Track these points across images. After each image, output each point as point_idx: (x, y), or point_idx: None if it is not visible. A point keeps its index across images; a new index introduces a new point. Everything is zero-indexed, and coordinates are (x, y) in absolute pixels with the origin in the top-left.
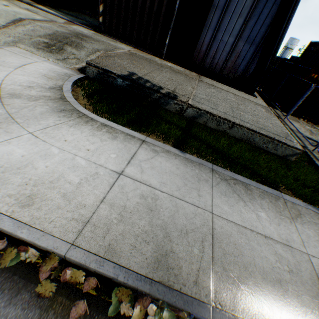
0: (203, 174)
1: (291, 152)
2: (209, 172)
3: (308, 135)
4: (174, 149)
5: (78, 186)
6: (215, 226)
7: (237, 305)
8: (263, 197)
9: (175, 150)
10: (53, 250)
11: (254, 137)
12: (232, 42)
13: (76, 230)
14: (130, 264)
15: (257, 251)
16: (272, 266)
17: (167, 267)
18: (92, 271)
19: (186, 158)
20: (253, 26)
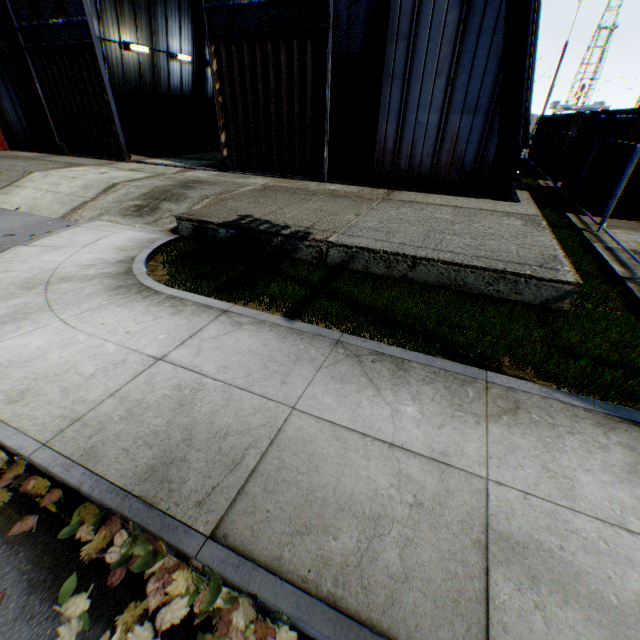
0: (311, 350)
1: (555, 292)
2: (328, 346)
3: None
4: (275, 317)
5: (90, 378)
6: (286, 427)
7: (257, 543)
8: (433, 380)
9: (277, 319)
10: (20, 450)
11: (464, 276)
12: (437, 120)
13: (58, 429)
14: (108, 472)
15: (355, 468)
16: (375, 493)
17: (163, 479)
18: (64, 484)
19: (292, 328)
20: (467, 83)
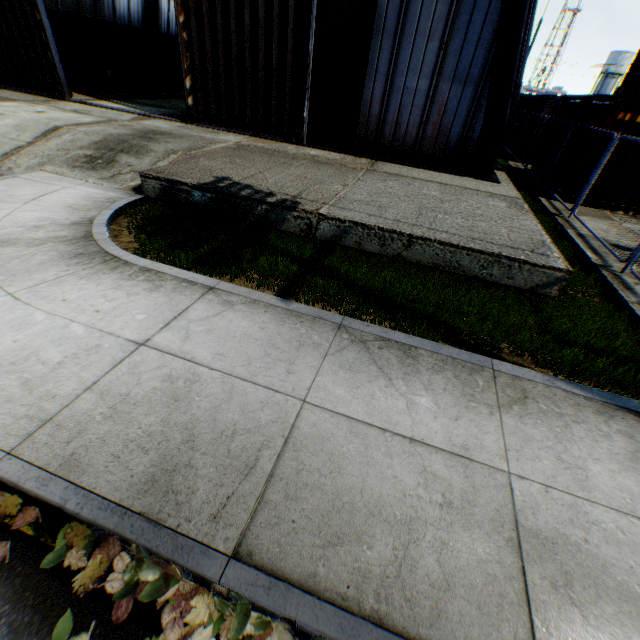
0: (313, 335)
1: (546, 278)
2: (330, 330)
3: (625, 242)
4: (269, 296)
5: (57, 367)
6: (299, 423)
7: (287, 559)
8: (443, 368)
9: (271, 299)
10: None
11: (460, 259)
12: (426, 88)
13: (24, 433)
14: (97, 485)
15: (379, 467)
16: (404, 494)
17: (167, 490)
18: (39, 499)
19: (289, 310)
20: (460, 50)
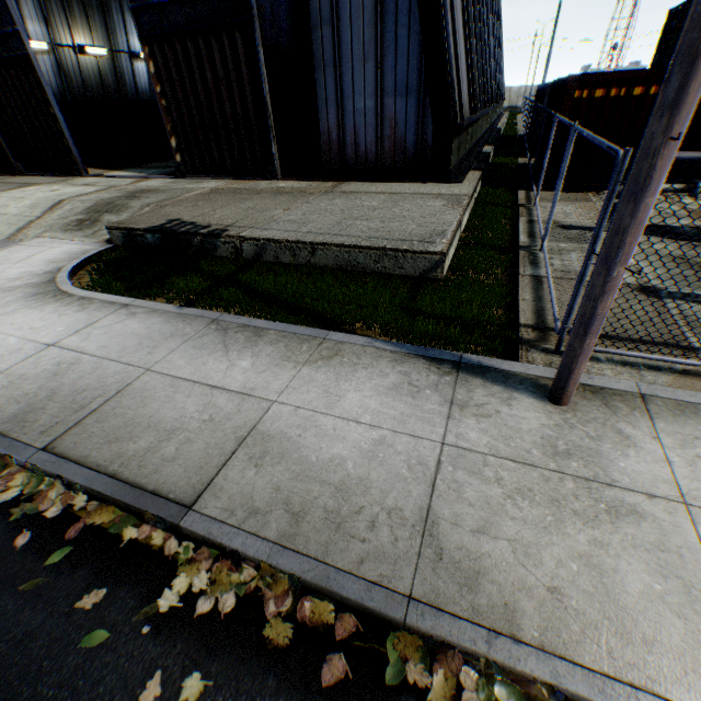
0: (187, 329)
1: (429, 263)
2: (204, 324)
3: (581, 221)
4: (170, 306)
5: None
6: (135, 382)
7: (76, 450)
8: (280, 341)
9: (170, 307)
10: None
11: (356, 257)
12: (374, 106)
13: None
14: None
15: (175, 403)
16: (182, 416)
17: (22, 421)
18: None
19: (180, 313)
20: (395, 65)
